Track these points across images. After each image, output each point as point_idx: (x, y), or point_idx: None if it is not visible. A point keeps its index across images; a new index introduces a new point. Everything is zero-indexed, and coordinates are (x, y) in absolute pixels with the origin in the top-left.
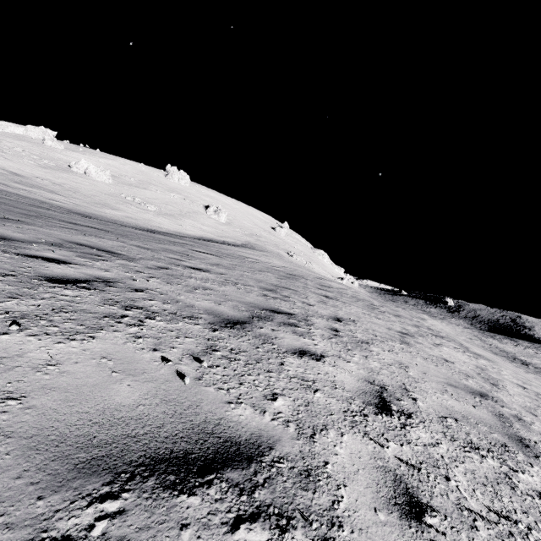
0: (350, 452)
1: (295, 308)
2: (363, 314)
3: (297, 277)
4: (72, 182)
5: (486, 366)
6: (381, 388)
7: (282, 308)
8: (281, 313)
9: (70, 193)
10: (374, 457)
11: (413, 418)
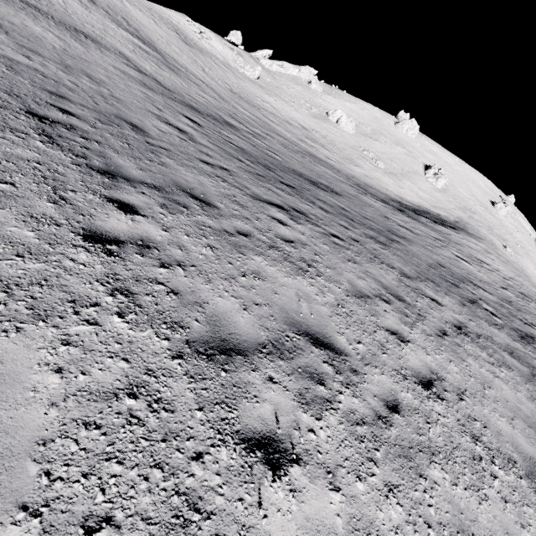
0: None
1: None
2: None
3: (527, 299)
4: (330, 133)
5: None
6: None
7: (534, 334)
8: (535, 337)
9: (331, 147)
10: None
11: None
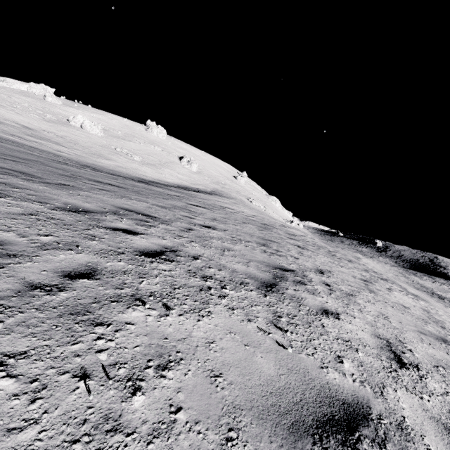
0: (409, 406)
1: (291, 264)
2: (330, 263)
3: (269, 227)
4: (71, 134)
5: (427, 308)
6: (387, 342)
7: (284, 265)
8: (287, 270)
9: (71, 144)
10: (423, 409)
11: (421, 369)
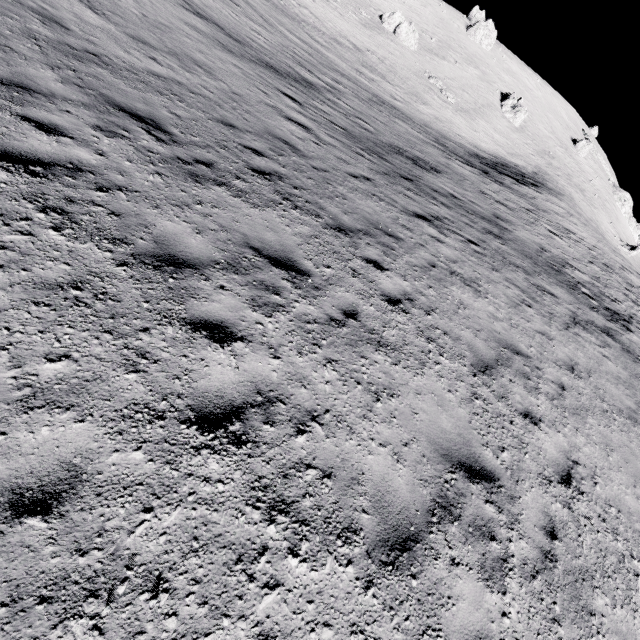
0: None
1: (623, 311)
2: None
3: (609, 270)
4: (388, 53)
5: None
6: None
7: (619, 310)
8: (620, 313)
9: (392, 76)
10: None
11: None
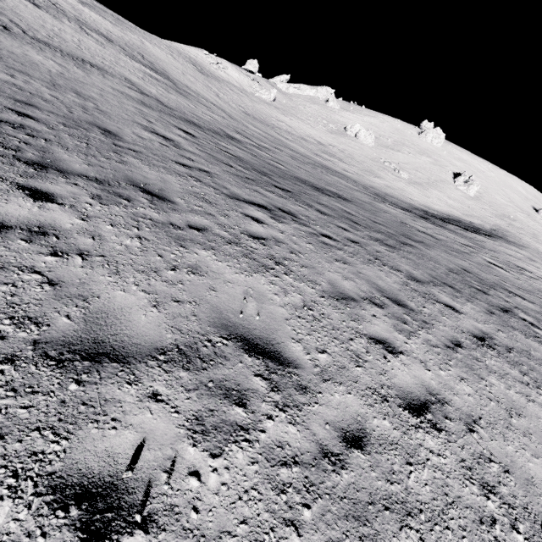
0: None
1: None
2: None
3: None
4: (348, 147)
5: None
6: None
7: None
8: None
9: (349, 160)
10: None
11: None
